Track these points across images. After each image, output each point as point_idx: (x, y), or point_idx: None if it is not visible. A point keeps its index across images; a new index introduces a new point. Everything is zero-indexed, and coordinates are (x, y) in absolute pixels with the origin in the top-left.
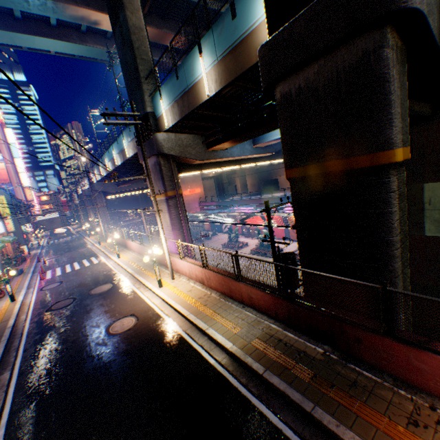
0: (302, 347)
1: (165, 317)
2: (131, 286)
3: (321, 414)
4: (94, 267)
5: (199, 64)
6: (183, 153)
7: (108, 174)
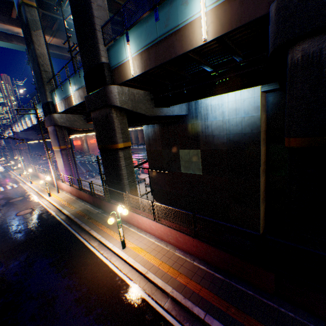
0: (93, 211)
1: (47, 208)
2: (35, 197)
3: (83, 224)
4: (14, 189)
5: (70, 88)
6: (71, 125)
7: (28, 128)
